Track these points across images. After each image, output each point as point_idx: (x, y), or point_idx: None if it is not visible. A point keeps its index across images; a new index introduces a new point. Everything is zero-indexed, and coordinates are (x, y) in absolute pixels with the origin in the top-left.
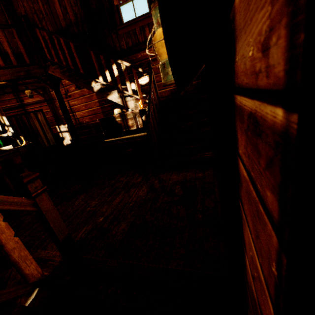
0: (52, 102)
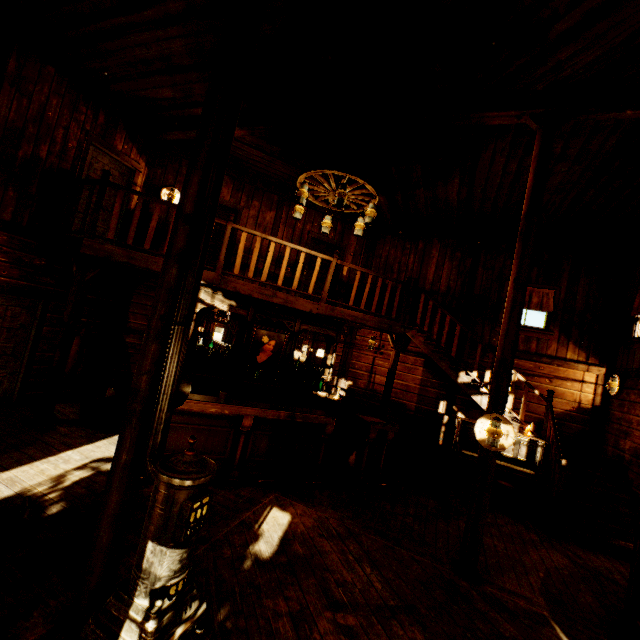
0: (351, 347)
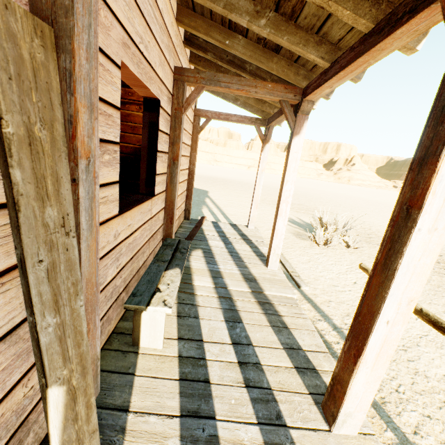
0: None
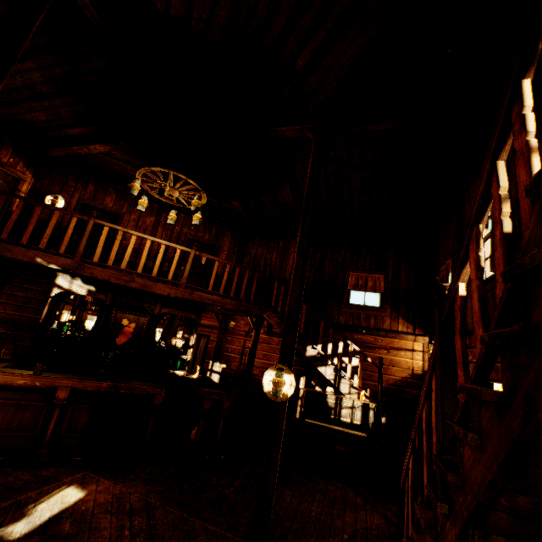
0: (225, 333)
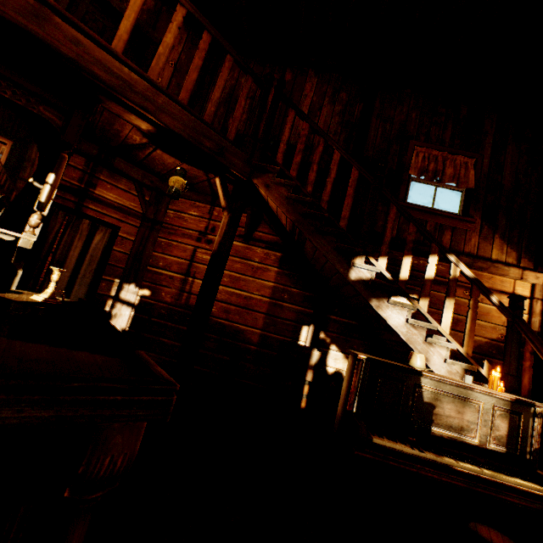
0: (155, 229)
